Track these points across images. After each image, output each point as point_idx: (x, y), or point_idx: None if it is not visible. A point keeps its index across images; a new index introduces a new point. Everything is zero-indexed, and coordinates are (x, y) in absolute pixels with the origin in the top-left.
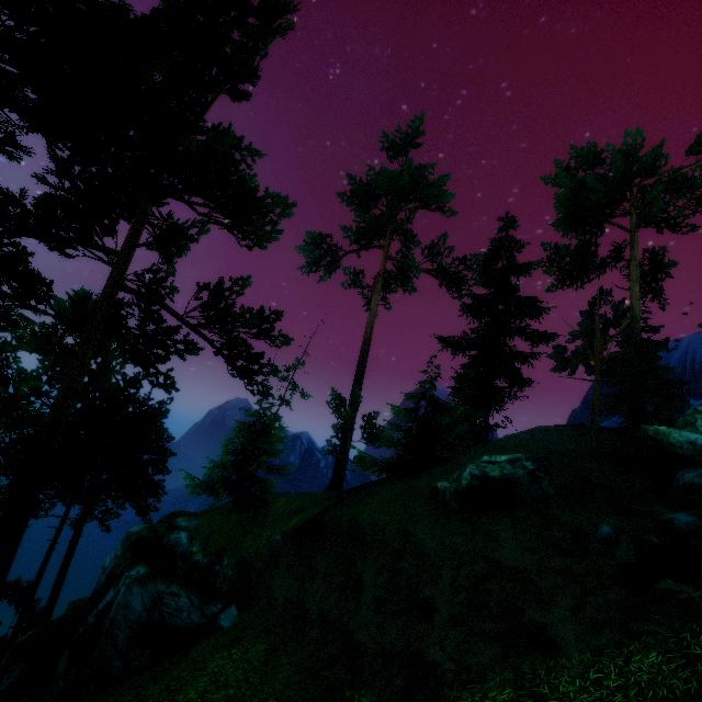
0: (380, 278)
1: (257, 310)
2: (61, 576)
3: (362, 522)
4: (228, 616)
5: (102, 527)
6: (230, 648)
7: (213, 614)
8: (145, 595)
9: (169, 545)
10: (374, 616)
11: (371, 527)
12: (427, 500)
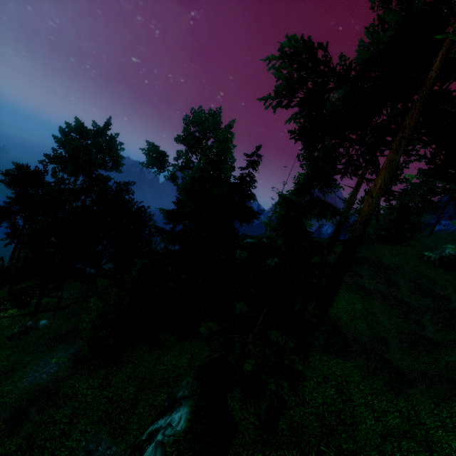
0: None
1: None
2: None
3: (385, 261)
4: None
5: None
6: (341, 293)
7: None
8: None
9: None
10: (411, 295)
11: (392, 264)
12: (417, 258)
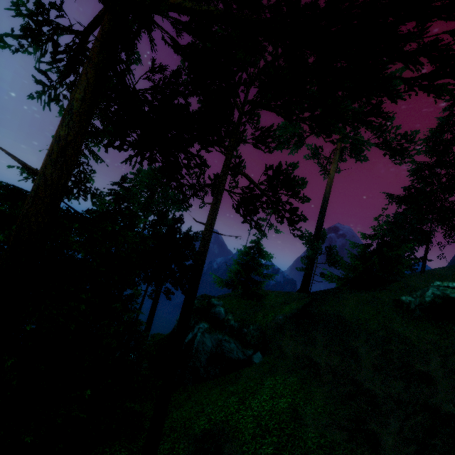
0: (337, 151)
1: (290, 179)
2: (151, 321)
3: (345, 316)
4: (257, 357)
5: (166, 298)
6: (274, 376)
7: (249, 355)
8: (212, 339)
9: (215, 314)
10: (375, 375)
11: (354, 320)
12: (392, 307)
